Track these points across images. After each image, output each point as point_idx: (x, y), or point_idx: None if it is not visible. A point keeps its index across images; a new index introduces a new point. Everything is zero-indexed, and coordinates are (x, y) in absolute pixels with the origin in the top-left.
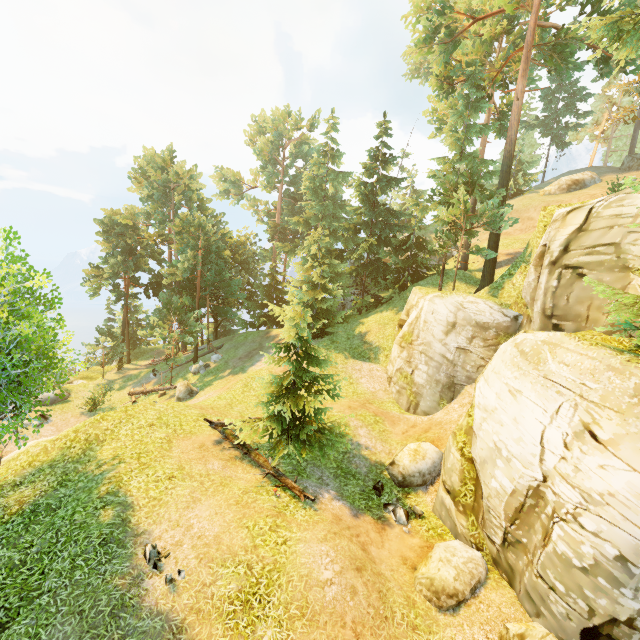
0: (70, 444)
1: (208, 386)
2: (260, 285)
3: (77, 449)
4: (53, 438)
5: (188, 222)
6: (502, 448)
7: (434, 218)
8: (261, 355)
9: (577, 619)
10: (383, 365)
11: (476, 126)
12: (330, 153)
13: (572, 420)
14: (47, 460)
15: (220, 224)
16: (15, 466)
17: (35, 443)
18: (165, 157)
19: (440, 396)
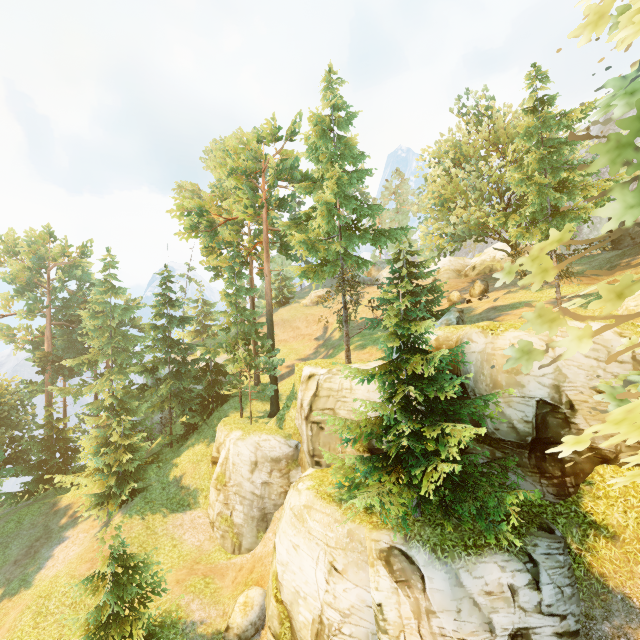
0: None
1: None
2: (33, 442)
3: None
4: None
5: None
6: (297, 592)
7: (225, 361)
8: (51, 546)
9: None
10: (204, 508)
11: (243, 291)
12: (112, 290)
13: (327, 561)
14: None
15: None
16: None
17: None
18: None
19: (257, 530)
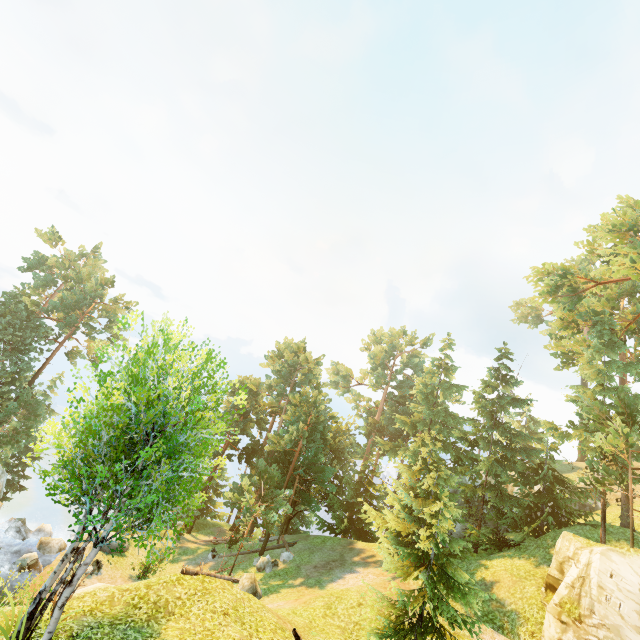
0: (137, 602)
1: (274, 592)
2: (351, 480)
3: (142, 612)
4: (123, 586)
5: (306, 397)
6: None
7: (581, 446)
8: (343, 570)
9: None
10: None
11: (618, 362)
12: (444, 366)
13: None
14: (109, 614)
15: (325, 408)
16: (77, 607)
17: (104, 585)
18: (300, 345)
19: None
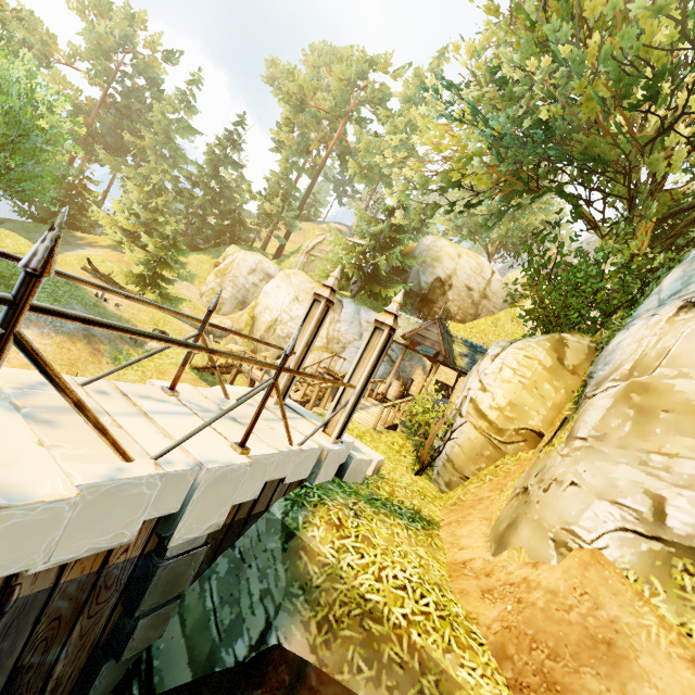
0: None
1: None
2: (64, 181)
3: None
4: None
5: None
6: (269, 306)
7: (259, 206)
8: (73, 247)
9: (277, 354)
10: (197, 287)
11: (298, 166)
12: (187, 104)
13: (294, 296)
14: None
15: None
16: None
17: None
18: None
19: (236, 306)
